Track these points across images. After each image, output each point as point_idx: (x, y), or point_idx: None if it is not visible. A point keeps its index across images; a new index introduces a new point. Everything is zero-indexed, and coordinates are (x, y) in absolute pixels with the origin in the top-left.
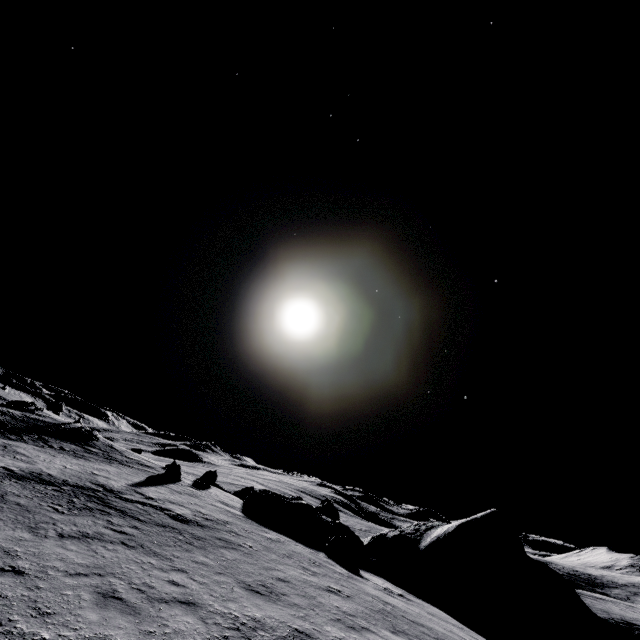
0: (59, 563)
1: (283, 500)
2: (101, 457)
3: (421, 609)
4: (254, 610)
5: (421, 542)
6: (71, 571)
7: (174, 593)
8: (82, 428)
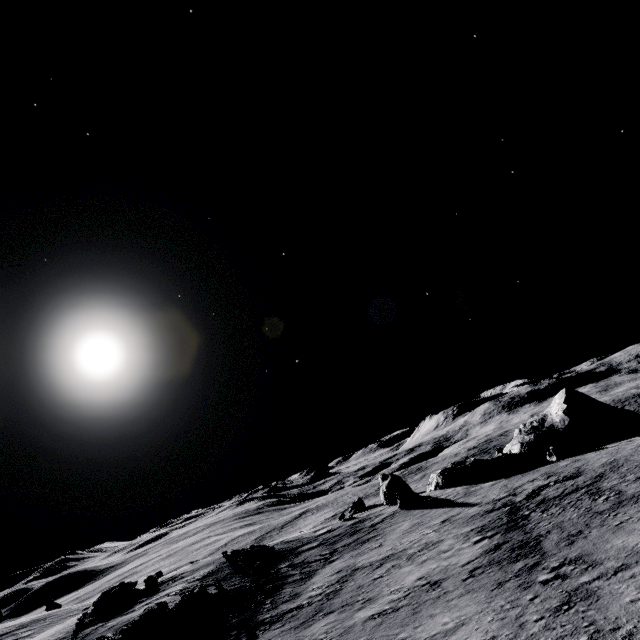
0: None
1: (464, 466)
2: (348, 537)
3: None
4: None
5: (553, 429)
6: None
7: None
8: (241, 550)
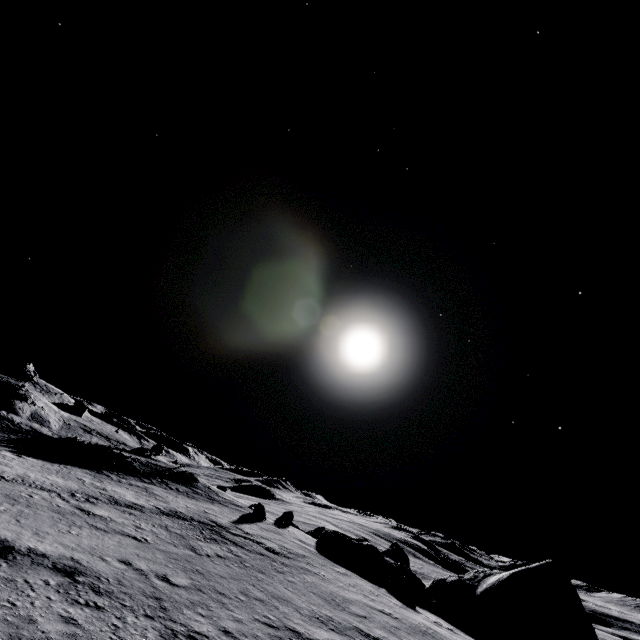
0: (215, 570)
1: (350, 541)
2: (205, 497)
3: None
4: (327, 611)
5: (478, 588)
6: (222, 575)
7: (279, 595)
8: (186, 471)
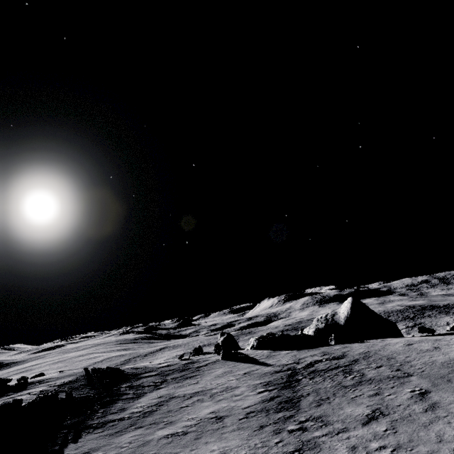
0: (443, 371)
1: (274, 337)
2: (179, 372)
3: (395, 339)
4: (451, 352)
5: (339, 322)
6: (449, 369)
7: (450, 359)
8: (99, 369)
